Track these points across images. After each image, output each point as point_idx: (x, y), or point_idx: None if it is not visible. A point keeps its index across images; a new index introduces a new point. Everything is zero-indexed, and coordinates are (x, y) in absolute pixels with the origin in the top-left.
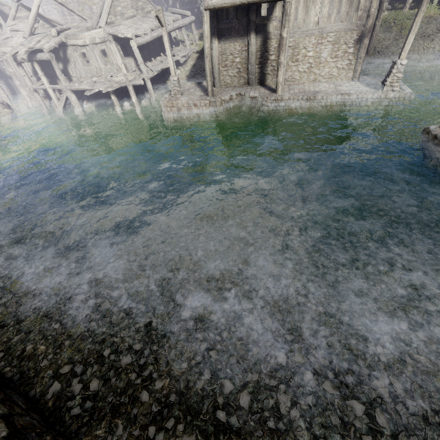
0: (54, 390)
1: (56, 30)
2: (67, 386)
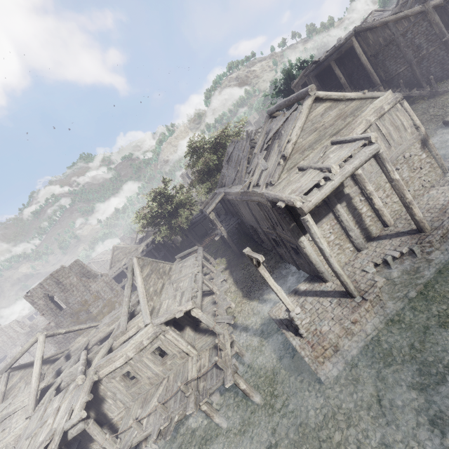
0: None
1: (82, 373)
2: None
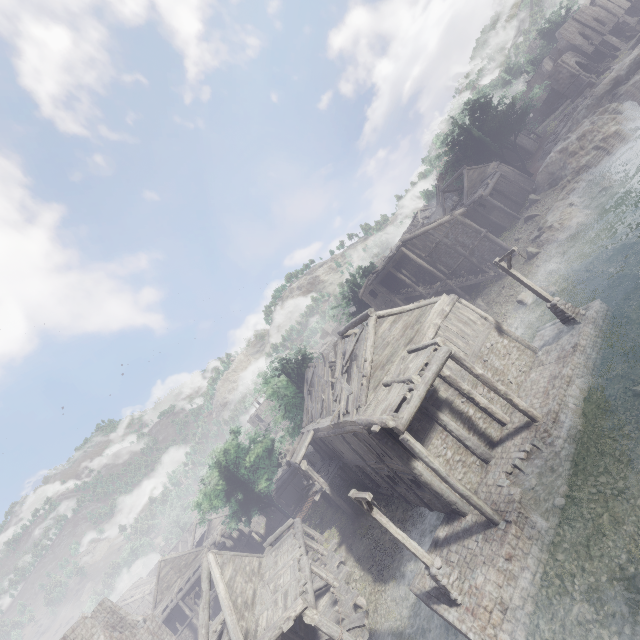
0: None
1: None
2: None
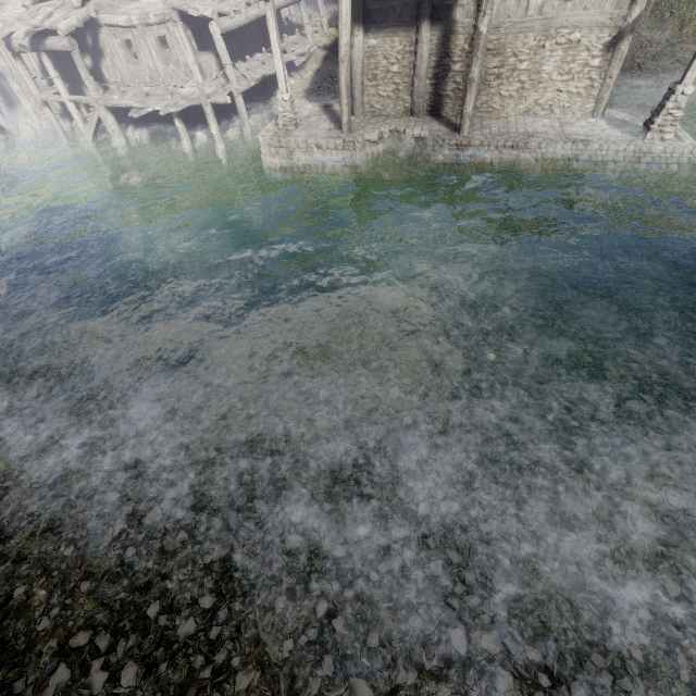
0: (59, 682)
1: None
2: (81, 674)
